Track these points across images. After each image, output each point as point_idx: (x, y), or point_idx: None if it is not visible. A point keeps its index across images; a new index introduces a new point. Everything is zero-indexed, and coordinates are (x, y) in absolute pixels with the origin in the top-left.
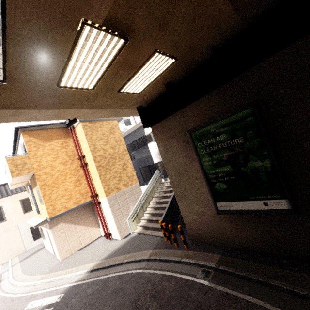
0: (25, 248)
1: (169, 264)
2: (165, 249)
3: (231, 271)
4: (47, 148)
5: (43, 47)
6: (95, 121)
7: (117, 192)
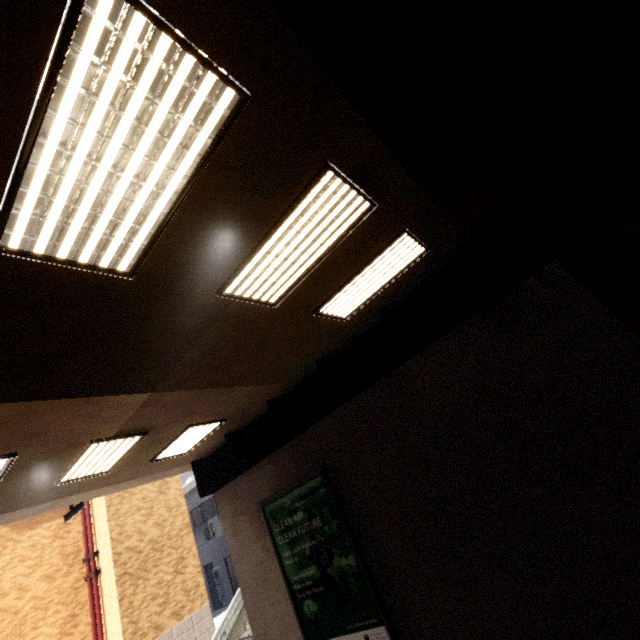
0: None
1: None
2: None
3: None
4: (22, 546)
5: (45, 465)
6: None
7: (154, 638)
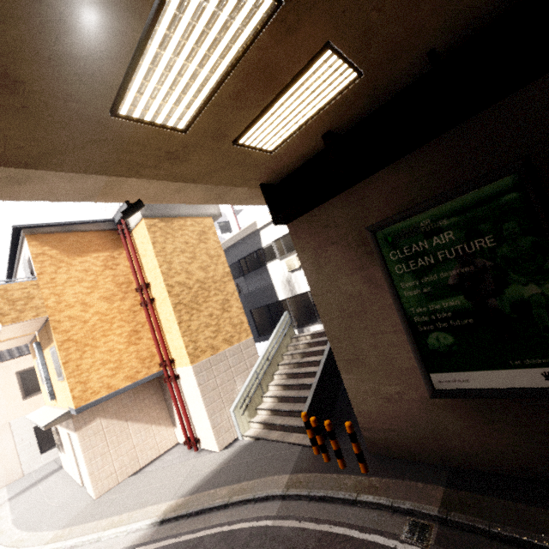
0: (22, 469)
1: (332, 508)
2: (318, 473)
3: (479, 525)
4: (76, 269)
5: None
6: (171, 217)
7: (212, 355)
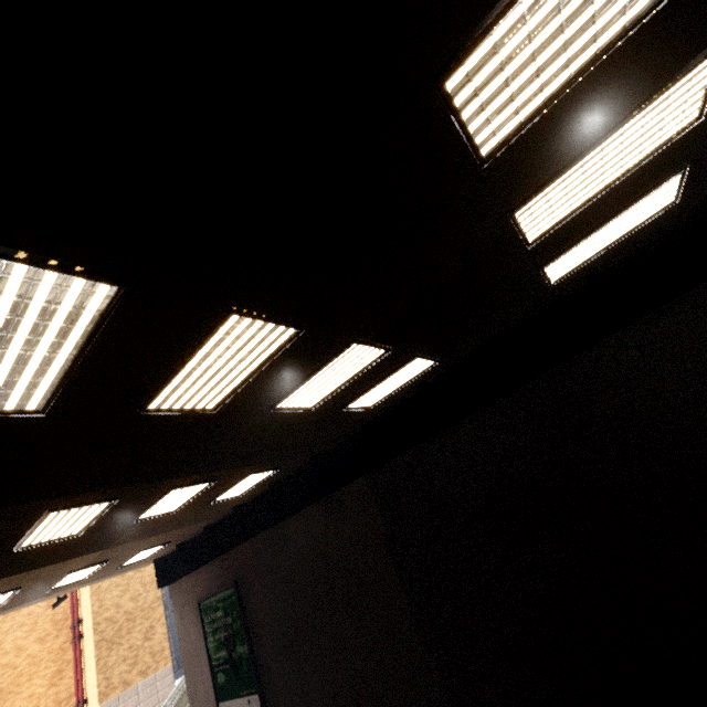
0: None
1: None
2: None
3: None
4: (21, 614)
5: (38, 586)
6: None
7: (123, 691)
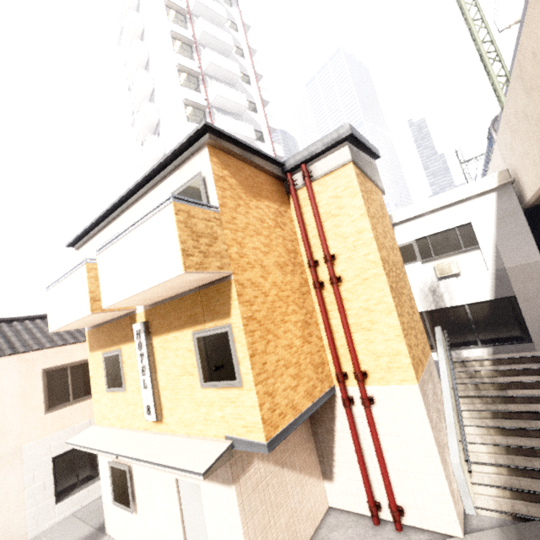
0: (26, 529)
1: None
2: None
3: None
4: (252, 214)
5: None
6: (363, 174)
7: (422, 371)
